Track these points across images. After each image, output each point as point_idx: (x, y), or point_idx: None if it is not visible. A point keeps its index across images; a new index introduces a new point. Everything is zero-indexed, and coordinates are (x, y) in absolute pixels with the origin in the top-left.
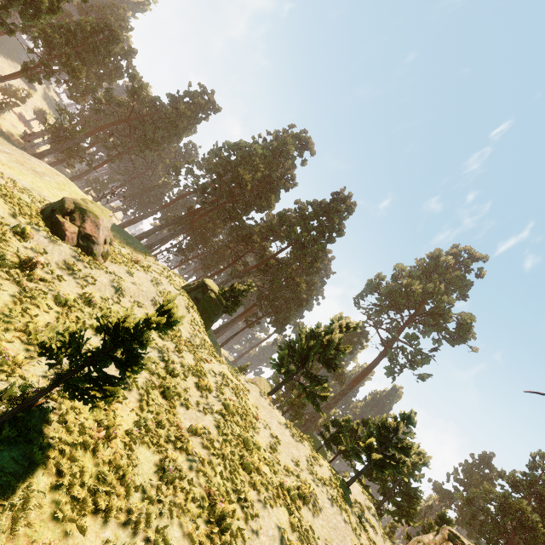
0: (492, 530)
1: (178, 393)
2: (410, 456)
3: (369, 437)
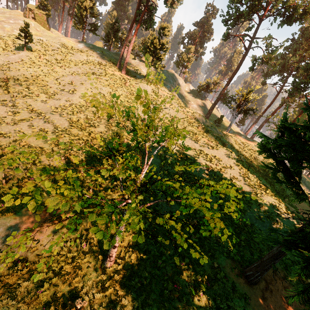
0: (185, 46)
1: (48, 45)
2: (118, 32)
3: (109, 34)
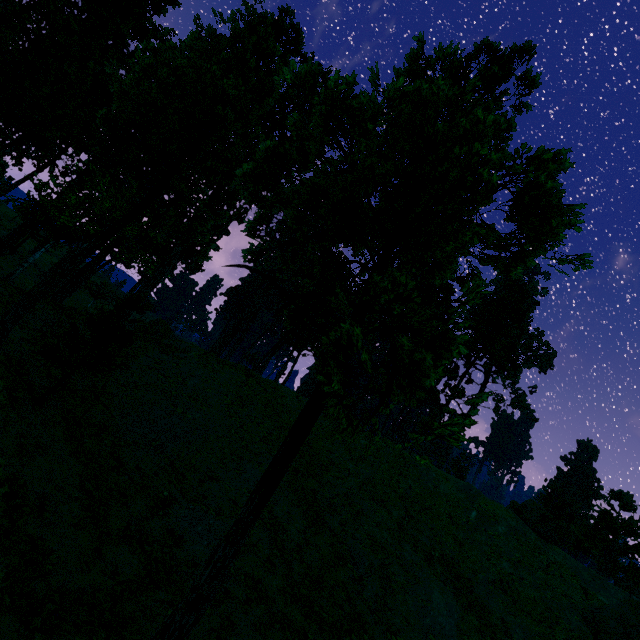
0: None
1: None
2: None
3: None
